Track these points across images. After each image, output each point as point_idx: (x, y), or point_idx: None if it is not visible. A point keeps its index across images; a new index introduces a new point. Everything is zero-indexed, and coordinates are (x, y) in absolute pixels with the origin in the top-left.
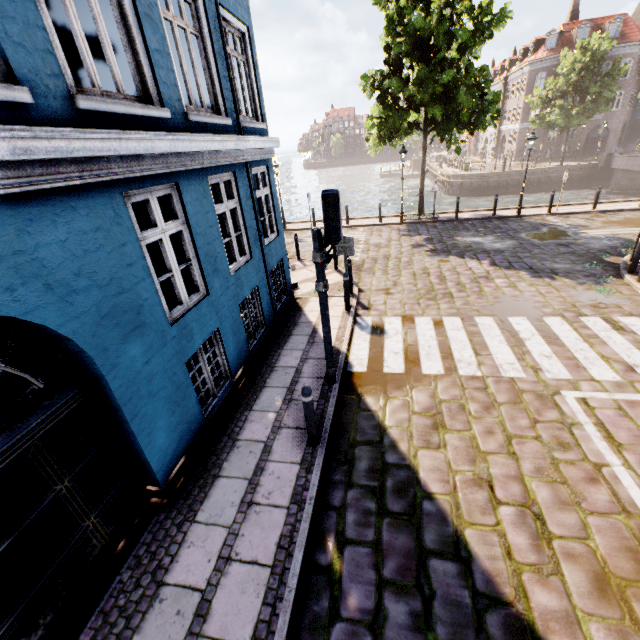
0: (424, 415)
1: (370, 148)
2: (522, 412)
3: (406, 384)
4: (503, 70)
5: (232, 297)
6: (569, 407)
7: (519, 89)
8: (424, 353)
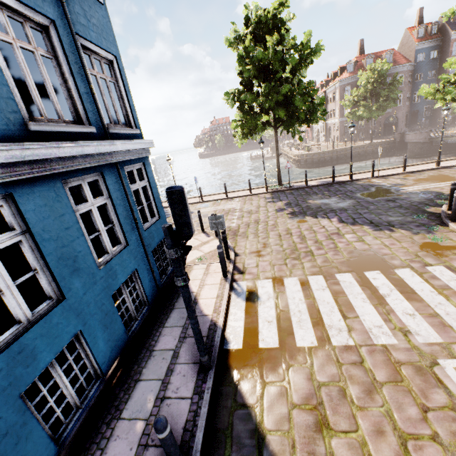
0: (304, 409)
1: (237, 141)
2: (407, 395)
3: (282, 363)
4: (322, 87)
5: (101, 290)
6: (454, 383)
7: (335, 97)
8: (296, 320)
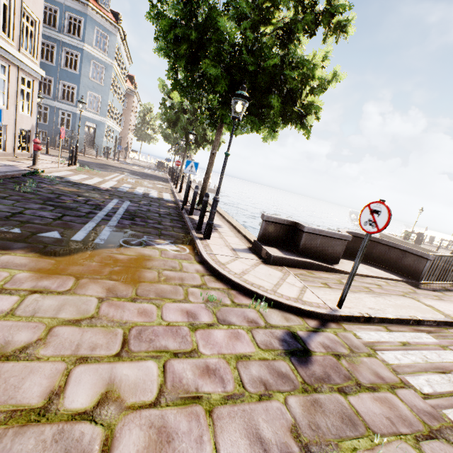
0: None
1: None
2: None
3: None
4: None
5: None
6: None
7: None
8: None
